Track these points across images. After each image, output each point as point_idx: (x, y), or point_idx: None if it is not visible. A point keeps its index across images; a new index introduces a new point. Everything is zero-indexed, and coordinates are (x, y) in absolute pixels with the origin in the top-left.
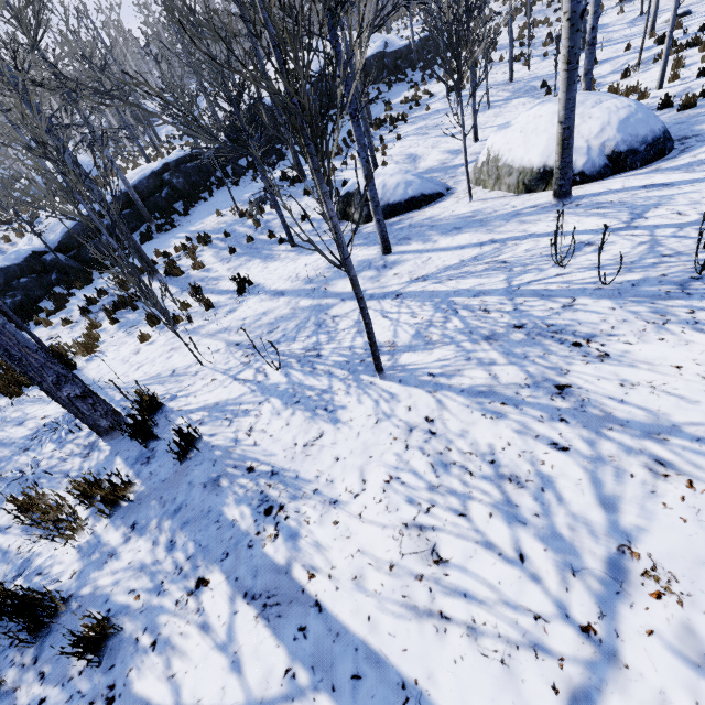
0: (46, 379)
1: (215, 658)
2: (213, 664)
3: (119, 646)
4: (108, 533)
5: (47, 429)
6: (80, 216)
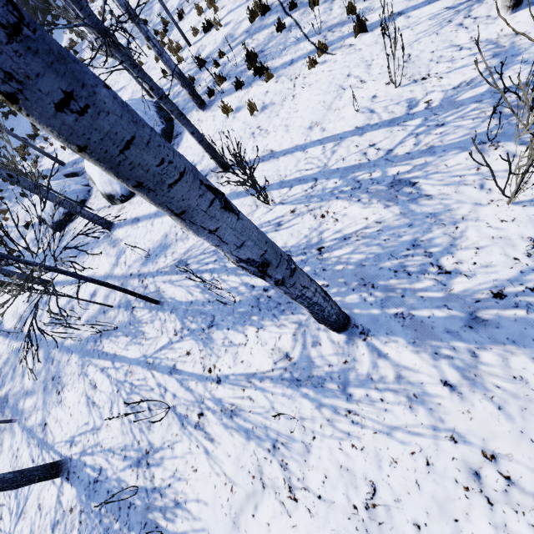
0: None
1: None
2: None
3: None
4: None
5: None
6: None
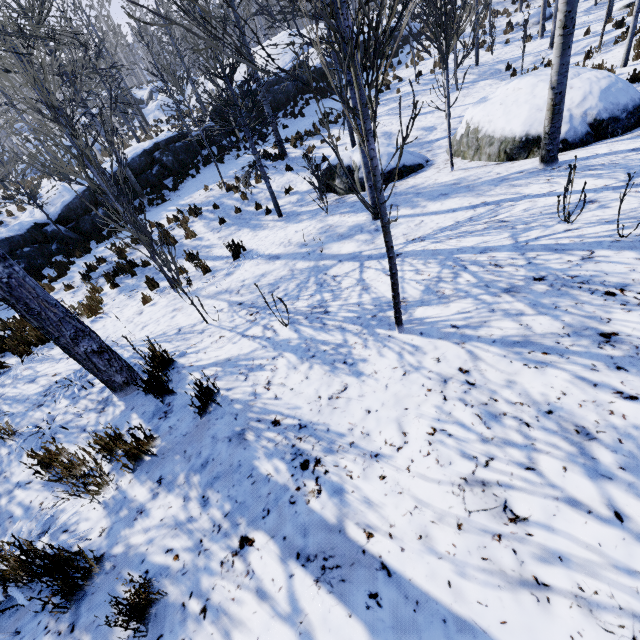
0: (64, 334)
1: (278, 628)
2: (277, 636)
3: (164, 612)
4: (134, 488)
5: (60, 385)
6: (89, 180)
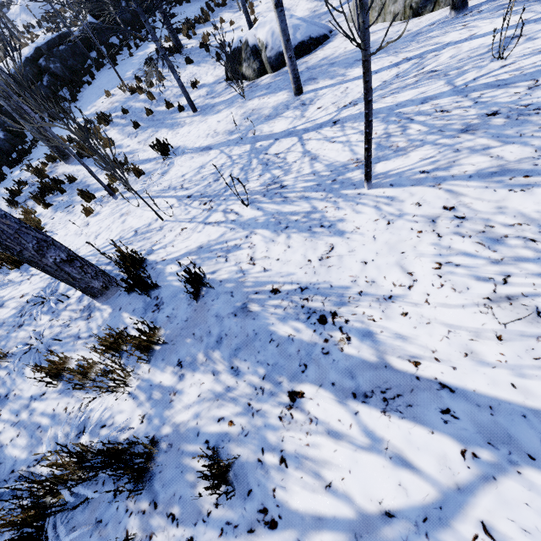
0: (26, 246)
1: (366, 459)
2: (368, 465)
3: (243, 471)
4: (156, 376)
5: (33, 304)
6: None
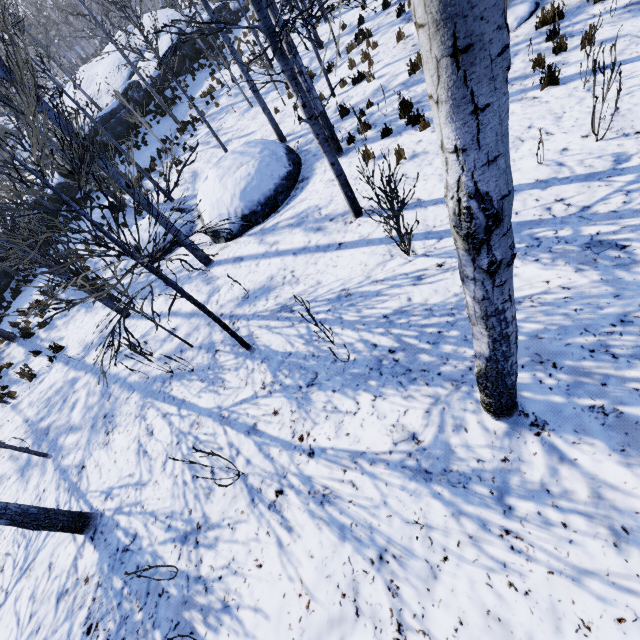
0: None
1: None
2: None
3: None
4: None
5: None
6: None
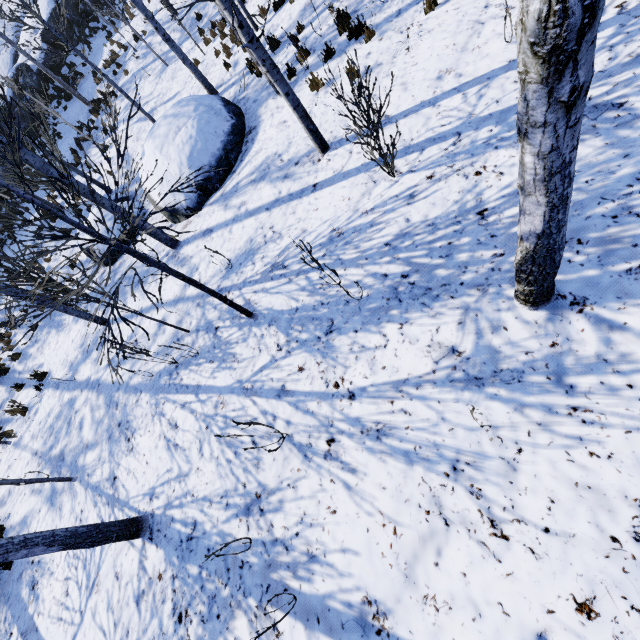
0: None
1: None
2: None
3: None
4: None
5: None
6: None
